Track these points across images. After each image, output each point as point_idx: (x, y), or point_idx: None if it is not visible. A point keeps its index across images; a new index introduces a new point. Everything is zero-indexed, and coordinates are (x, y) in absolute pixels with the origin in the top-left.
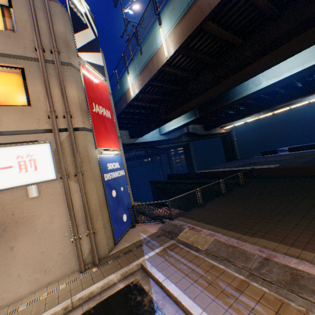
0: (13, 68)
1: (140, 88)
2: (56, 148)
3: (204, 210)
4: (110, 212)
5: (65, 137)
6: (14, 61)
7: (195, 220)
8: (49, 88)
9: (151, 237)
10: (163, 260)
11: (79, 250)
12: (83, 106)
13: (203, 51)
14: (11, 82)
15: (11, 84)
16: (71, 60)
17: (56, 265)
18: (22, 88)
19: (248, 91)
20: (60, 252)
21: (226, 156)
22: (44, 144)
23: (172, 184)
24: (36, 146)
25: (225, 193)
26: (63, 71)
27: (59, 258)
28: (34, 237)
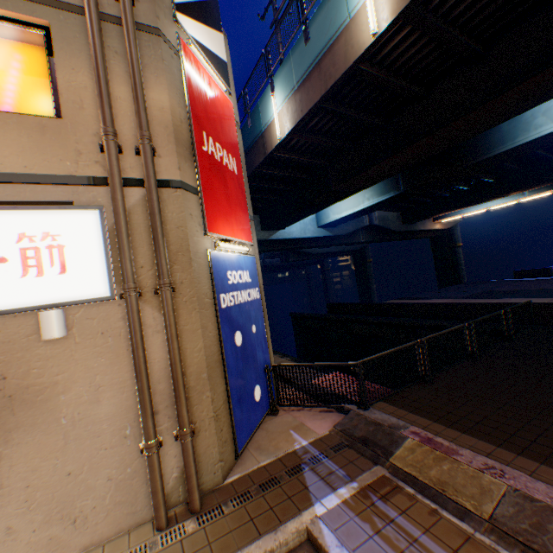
0: (24, 24)
1: (298, 119)
2: (115, 223)
3: (436, 391)
4: (229, 382)
5: (137, 199)
6: (27, 6)
7: (424, 416)
8: (106, 76)
9: (321, 450)
10: (370, 530)
11: (157, 476)
12: (181, 133)
13: (460, 20)
14: (20, 65)
15: (20, 69)
16: (159, 22)
17: (101, 505)
18: (47, 81)
19: (531, 132)
20: (111, 475)
21: (438, 276)
22: (85, 212)
23: (336, 322)
24: (67, 215)
25: (476, 353)
26: (141, 45)
27: (109, 488)
28: (52, 436)
